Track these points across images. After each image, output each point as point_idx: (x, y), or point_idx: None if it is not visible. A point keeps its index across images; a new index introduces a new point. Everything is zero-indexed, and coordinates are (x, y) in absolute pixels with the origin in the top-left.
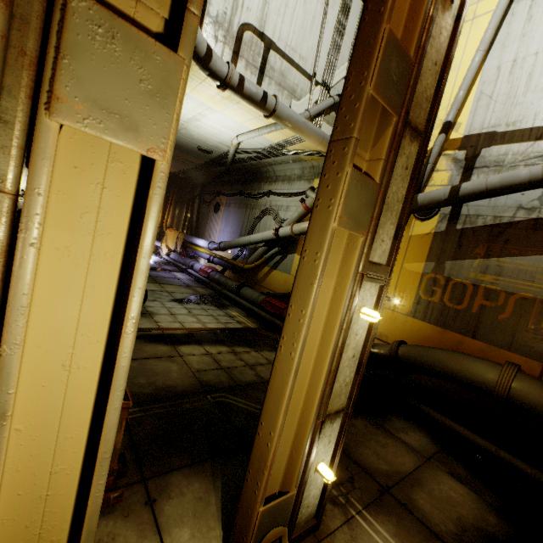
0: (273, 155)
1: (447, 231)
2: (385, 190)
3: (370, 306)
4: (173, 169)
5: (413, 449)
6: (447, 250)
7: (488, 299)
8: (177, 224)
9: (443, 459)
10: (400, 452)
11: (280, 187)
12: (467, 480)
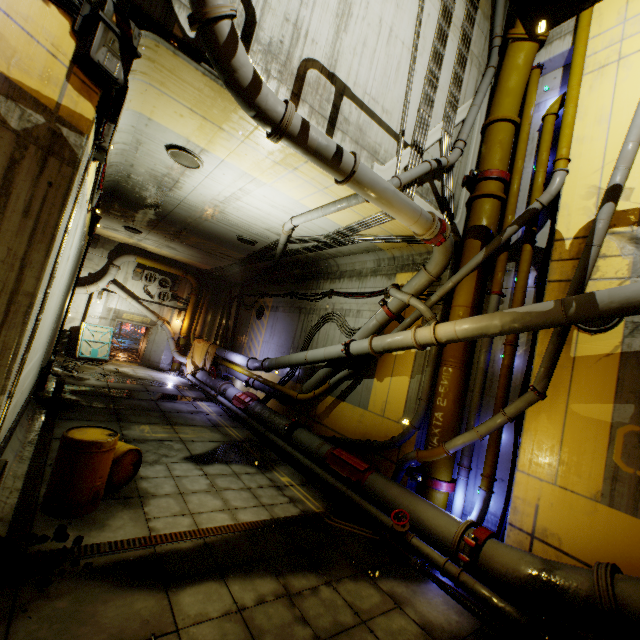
0: (339, 244)
1: None
2: None
3: None
4: (207, 265)
5: None
6: None
7: None
8: (209, 333)
9: None
10: None
11: (346, 284)
12: None
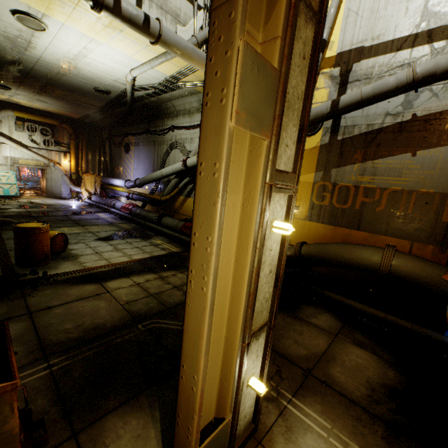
0: (170, 89)
1: (330, 143)
2: (285, 81)
3: (281, 219)
4: (77, 114)
5: (324, 329)
6: (332, 160)
7: (367, 196)
8: (93, 168)
9: (347, 332)
10: (314, 335)
11: (182, 121)
12: (367, 345)
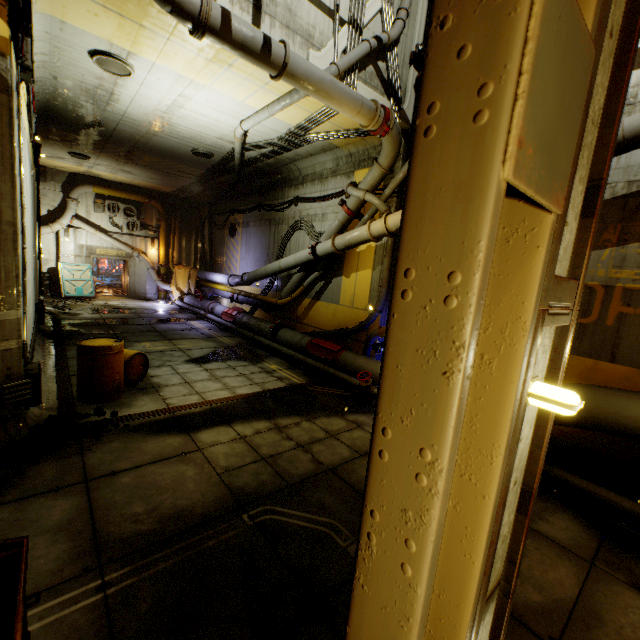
0: (294, 146)
1: None
2: (591, 77)
3: (540, 374)
4: (169, 188)
5: (565, 548)
6: None
7: (629, 303)
8: (187, 259)
9: (612, 558)
10: (548, 560)
11: (310, 189)
12: None
